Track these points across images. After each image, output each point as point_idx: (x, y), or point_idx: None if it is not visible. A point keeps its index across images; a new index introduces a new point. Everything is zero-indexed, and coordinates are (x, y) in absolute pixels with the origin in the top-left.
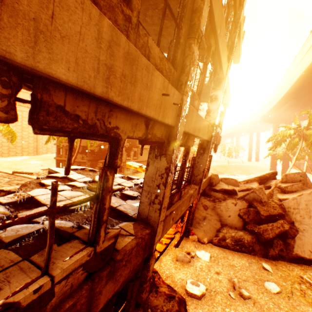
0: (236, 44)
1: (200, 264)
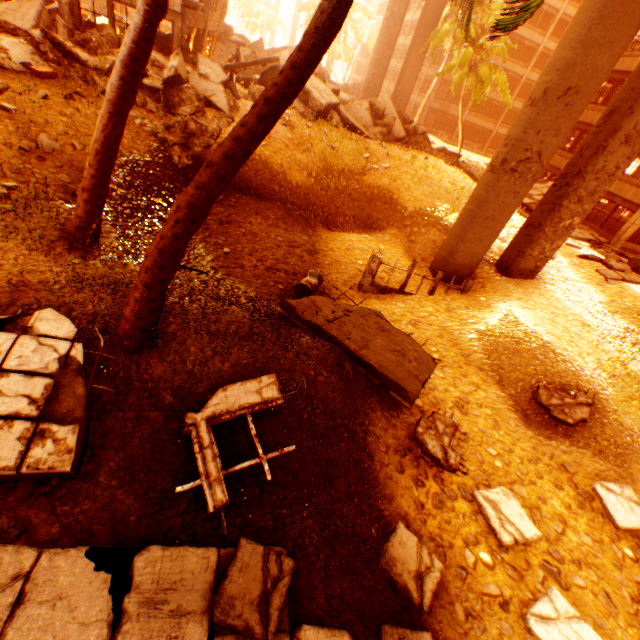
0: None
1: None
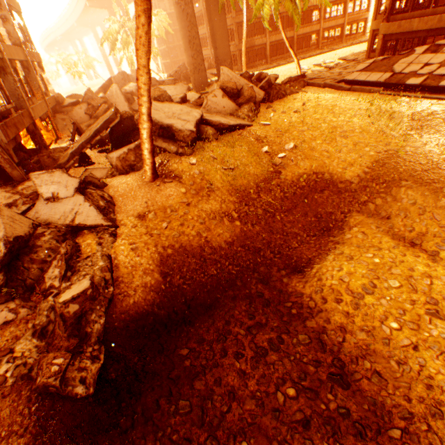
0: None
1: None
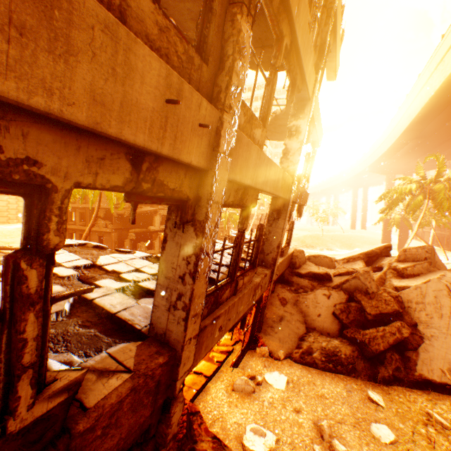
0: (330, 46)
1: (269, 397)
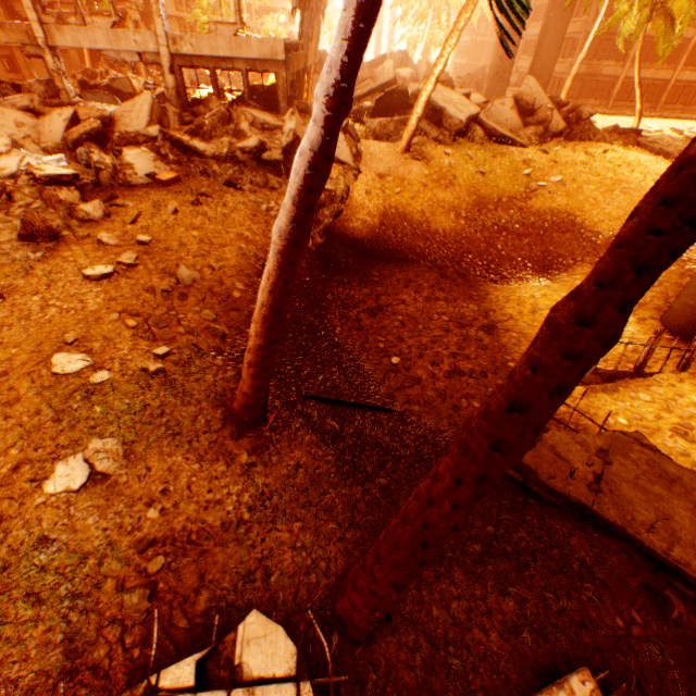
0: None
1: None
